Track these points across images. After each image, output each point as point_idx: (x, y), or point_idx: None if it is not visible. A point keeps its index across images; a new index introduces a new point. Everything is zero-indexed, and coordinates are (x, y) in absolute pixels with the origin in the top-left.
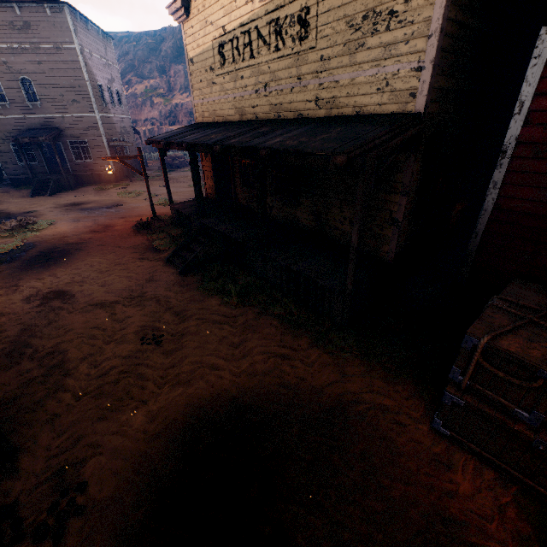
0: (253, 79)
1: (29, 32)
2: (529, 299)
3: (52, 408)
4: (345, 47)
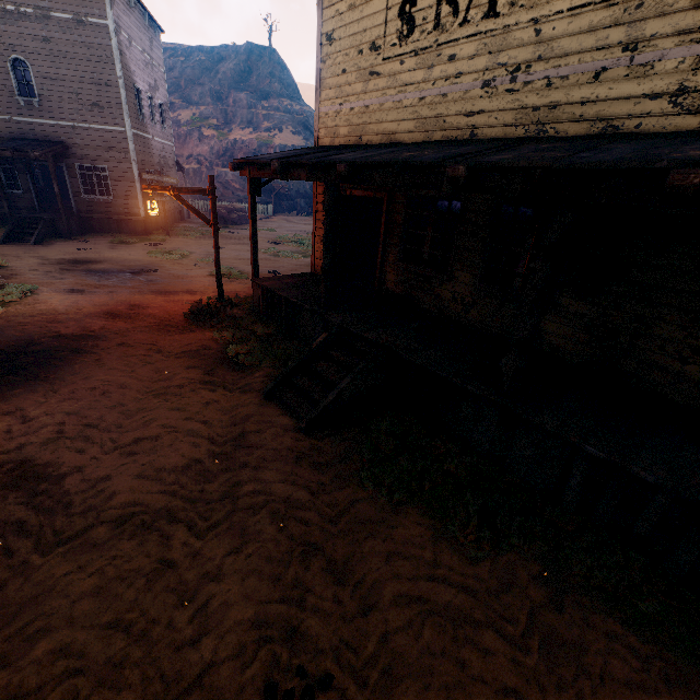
0: (482, 58)
1: None
2: None
3: None
4: None
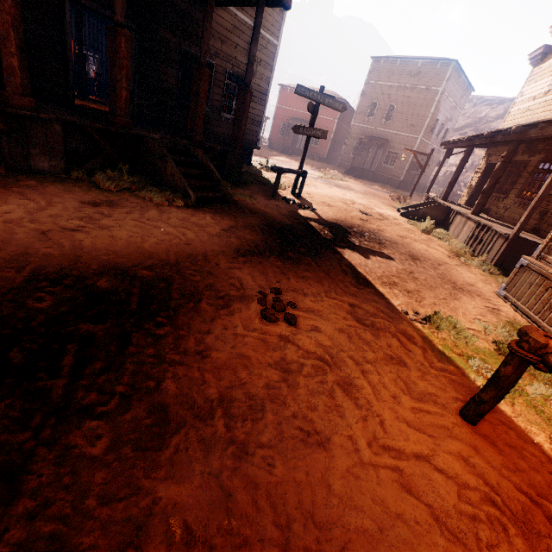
0: None
1: (417, 77)
2: None
3: (315, 200)
4: None
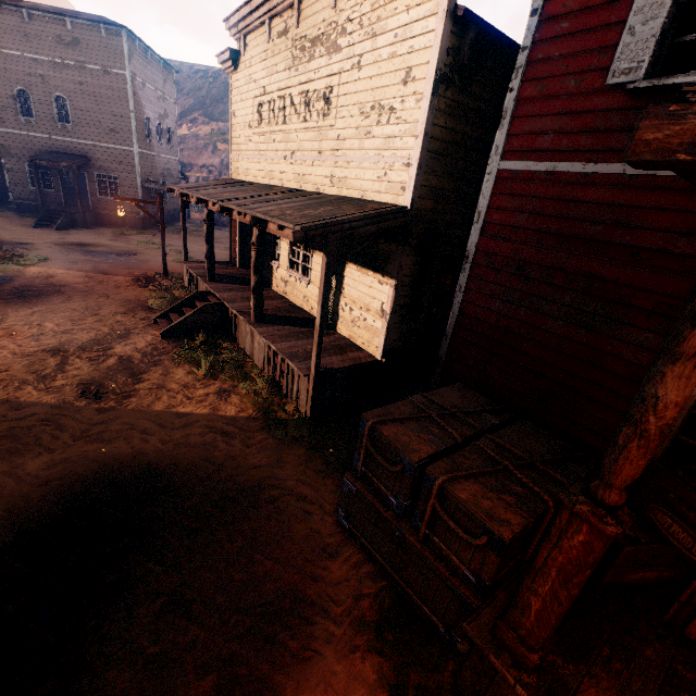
0: (283, 144)
1: (77, 49)
2: (450, 401)
3: None
4: (357, 131)
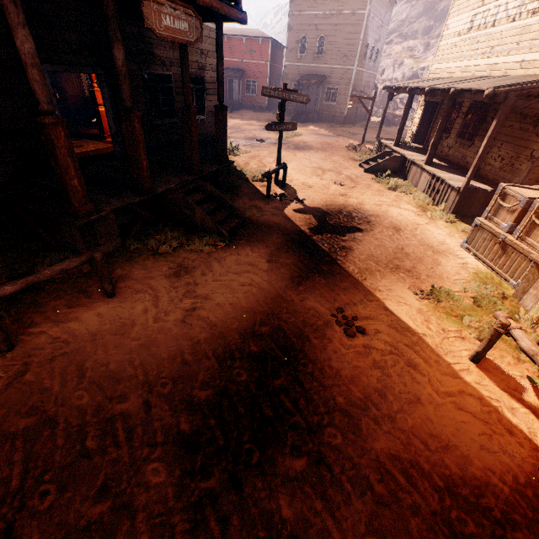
0: (485, 43)
1: (340, 1)
2: None
3: (296, 184)
4: None
